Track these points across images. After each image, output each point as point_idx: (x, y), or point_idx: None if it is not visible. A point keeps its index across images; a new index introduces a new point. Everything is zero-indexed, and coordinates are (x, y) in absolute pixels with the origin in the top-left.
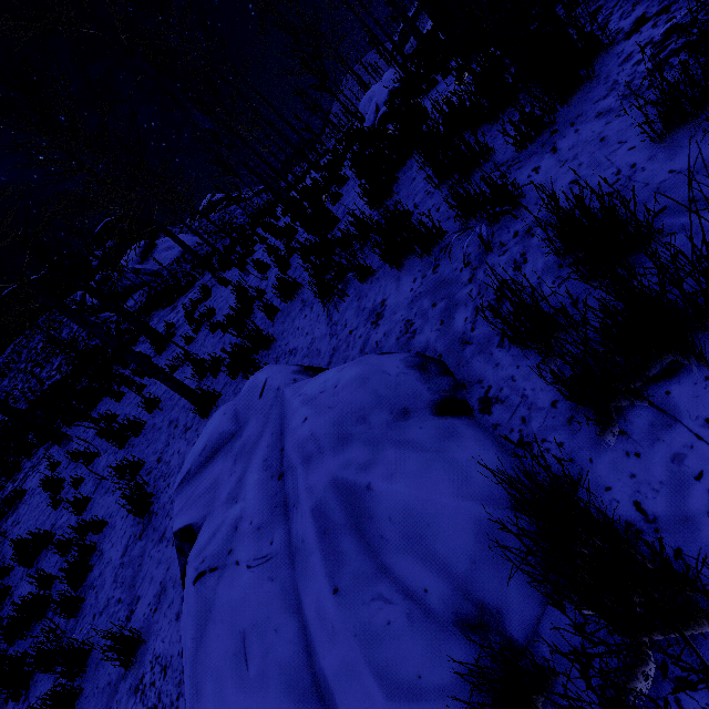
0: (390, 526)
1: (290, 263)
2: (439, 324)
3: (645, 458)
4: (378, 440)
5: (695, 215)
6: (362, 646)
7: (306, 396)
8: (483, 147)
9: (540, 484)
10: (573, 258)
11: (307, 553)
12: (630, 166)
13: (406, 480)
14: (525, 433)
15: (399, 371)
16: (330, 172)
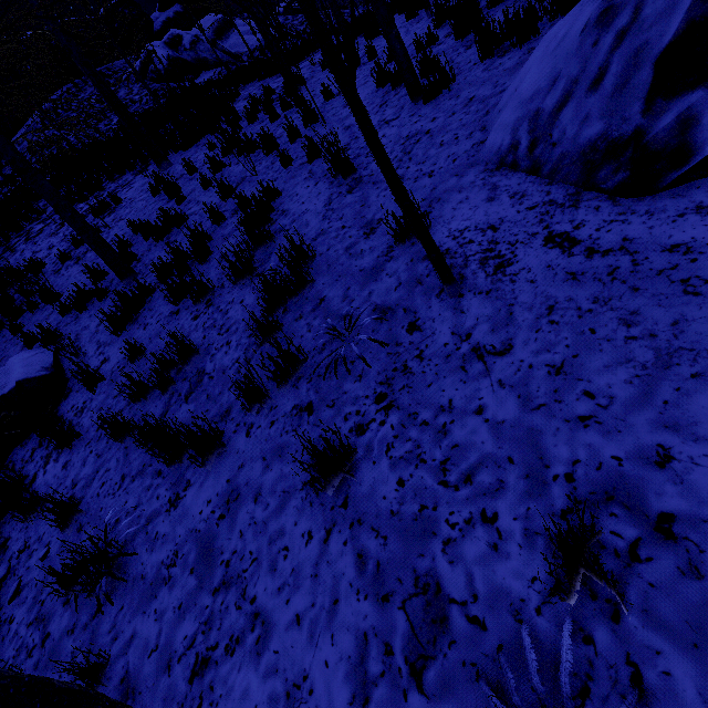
0: None
1: None
2: None
3: None
4: None
5: None
6: None
7: None
8: None
9: None
10: None
11: None
12: None
13: None
14: None
15: None
16: None
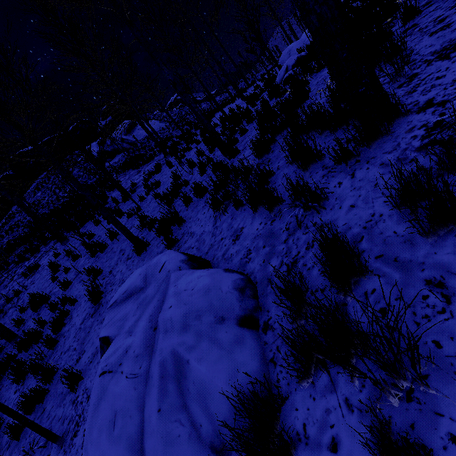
0: (193, 386)
1: (207, 168)
2: (262, 261)
3: (316, 402)
4: (202, 333)
5: (392, 270)
6: (163, 444)
7: (177, 289)
8: (319, 152)
9: (262, 397)
10: (324, 269)
11: (152, 384)
12: (380, 215)
13: (206, 364)
14: (276, 356)
15: (228, 290)
16: (246, 109)
